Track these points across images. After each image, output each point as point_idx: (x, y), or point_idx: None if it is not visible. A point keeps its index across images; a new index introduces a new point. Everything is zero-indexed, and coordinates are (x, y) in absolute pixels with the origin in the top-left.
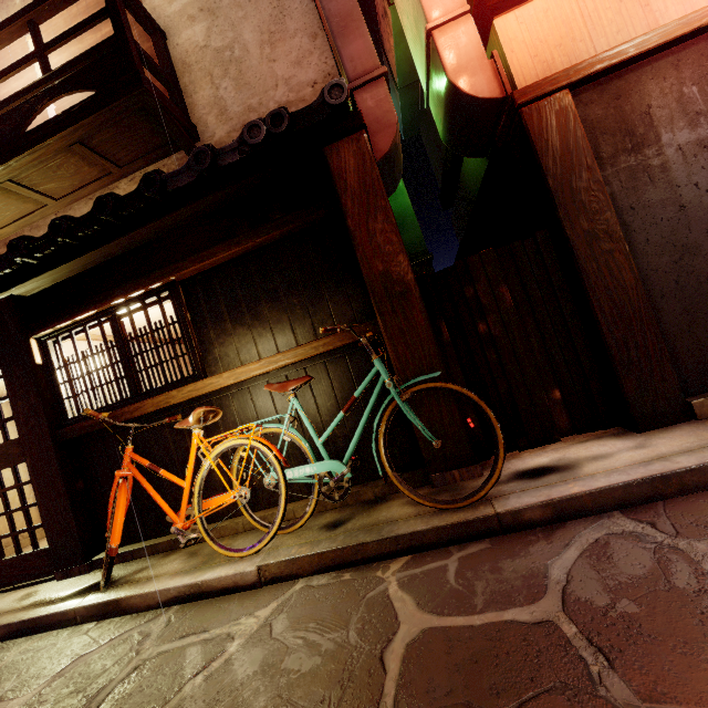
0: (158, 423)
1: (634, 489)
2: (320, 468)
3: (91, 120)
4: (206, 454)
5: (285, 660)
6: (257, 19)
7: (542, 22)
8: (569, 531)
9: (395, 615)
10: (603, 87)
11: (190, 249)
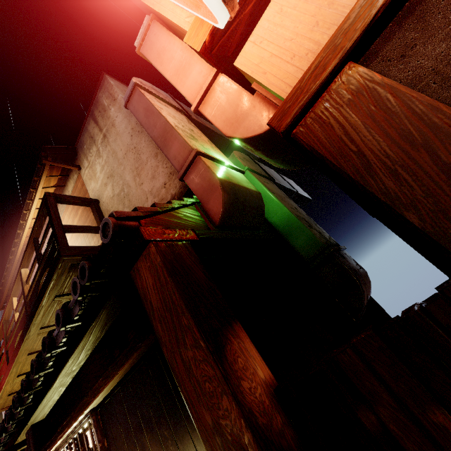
0: None
1: None
2: None
3: (51, 285)
4: None
5: None
6: (129, 165)
7: (282, 23)
8: None
9: None
10: (418, 12)
11: (95, 376)
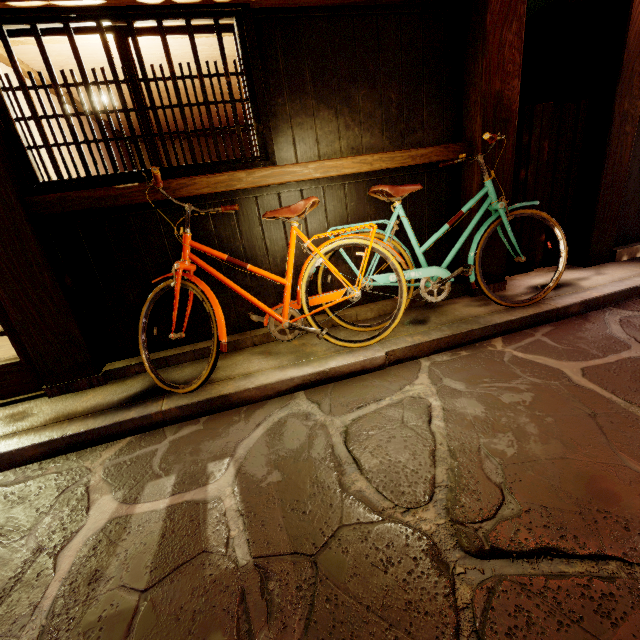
0: (209, 210)
1: (622, 294)
2: (425, 273)
3: None
4: (316, 250)
5: (502, 399)
6: None
7: None
8: (596, 317)
9: (548, 366)
10: None
11: None
